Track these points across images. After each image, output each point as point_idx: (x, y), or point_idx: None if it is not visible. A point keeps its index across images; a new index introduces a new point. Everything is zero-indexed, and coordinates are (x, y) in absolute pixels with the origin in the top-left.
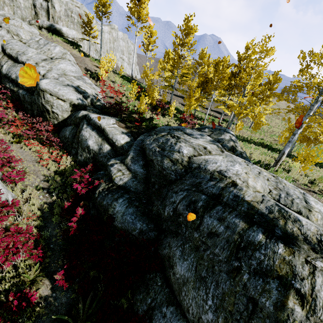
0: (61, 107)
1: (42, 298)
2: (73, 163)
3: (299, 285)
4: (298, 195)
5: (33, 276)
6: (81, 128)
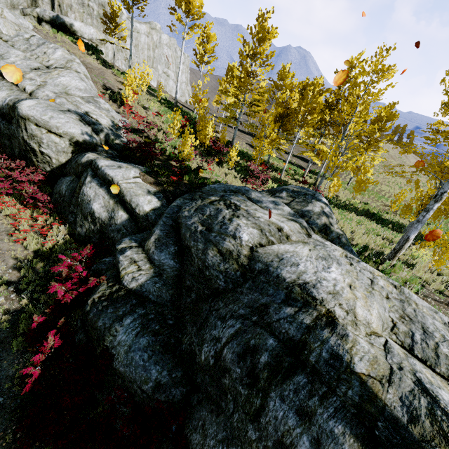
0: (56, 146)
1: None
2: (68, 238)
3: None
4: (442, 330)
5: None
6: (83, 182)
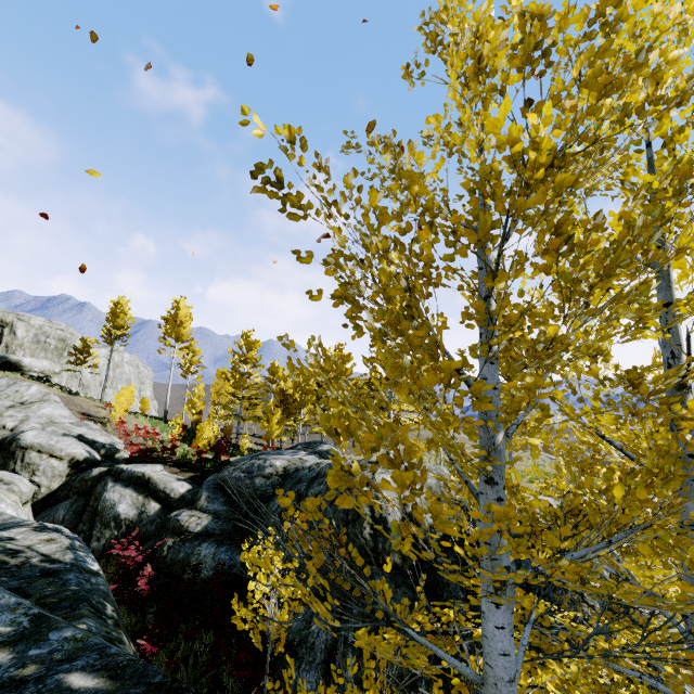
0: (53, 471)
1: None
2: None
3: None
4: None
5: None
6: (101, 492)
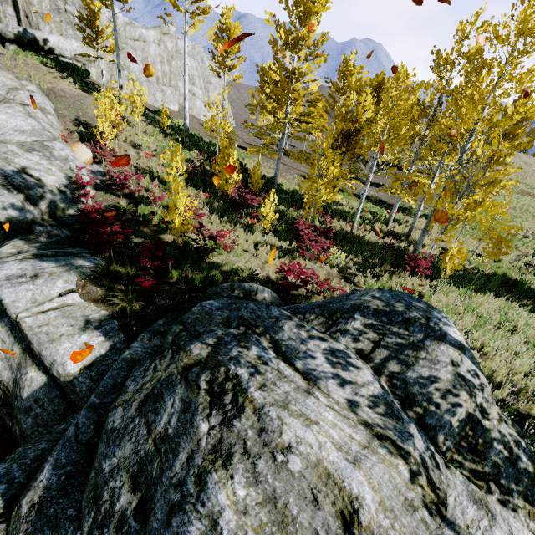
0: None
1: None
2: None
3: None
4: None
5: None
6: None
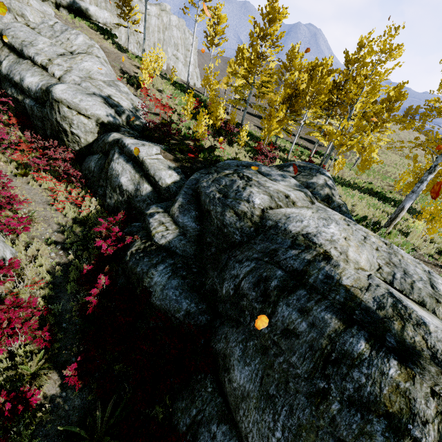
0: (84, 127)
1: (47, 398)
2: (99, 208)
3: (419, 433)
4: (421, 274)
5: (35, 368)
6: (111, 159)
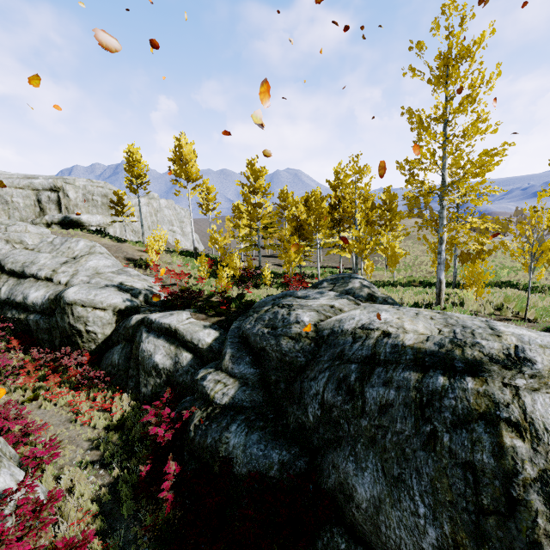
0: (101, 320)
1: None
2: (134, 403)
3: (506, 414)
4: (479, 324)
5: None
6: (139, 341)
